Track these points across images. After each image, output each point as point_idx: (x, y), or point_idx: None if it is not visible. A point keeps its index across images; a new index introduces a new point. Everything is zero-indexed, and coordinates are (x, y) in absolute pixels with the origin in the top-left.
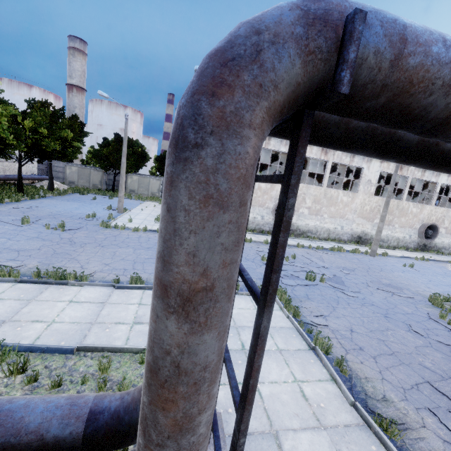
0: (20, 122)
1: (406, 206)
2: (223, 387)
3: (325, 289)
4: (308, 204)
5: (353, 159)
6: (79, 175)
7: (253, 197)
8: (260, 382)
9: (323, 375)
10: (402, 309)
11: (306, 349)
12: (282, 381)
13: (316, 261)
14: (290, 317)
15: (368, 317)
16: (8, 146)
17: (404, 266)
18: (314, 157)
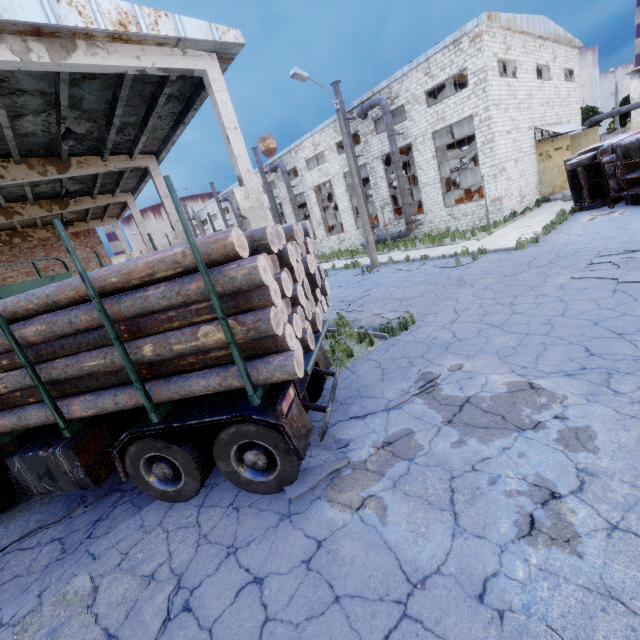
0: None
1: None
2: None
3: None
4: None
5: None
6: None
7: None
8: None
9: None
10: None
11: None
12: None
13: None
14: None
15: None
16: None
17: None
18: None
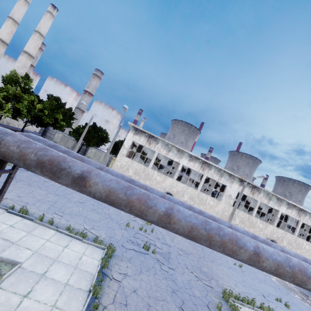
0: (35, 104)
1: (255, 220)
2: (2, 291)
3: (149, 259)
4: (185, 198)
5: (220, 178)
6: (62, 139)
7: (150, 183)
8: (28, 297)
9: (76, 309)
10: (193, 291)
11: (85, 290)
12: (44, 302)
13: (167, 239)
14: (98, 266)
15: (159, 287)
16: (21, 114)
17: (234, 264)
18: (195, 170)
